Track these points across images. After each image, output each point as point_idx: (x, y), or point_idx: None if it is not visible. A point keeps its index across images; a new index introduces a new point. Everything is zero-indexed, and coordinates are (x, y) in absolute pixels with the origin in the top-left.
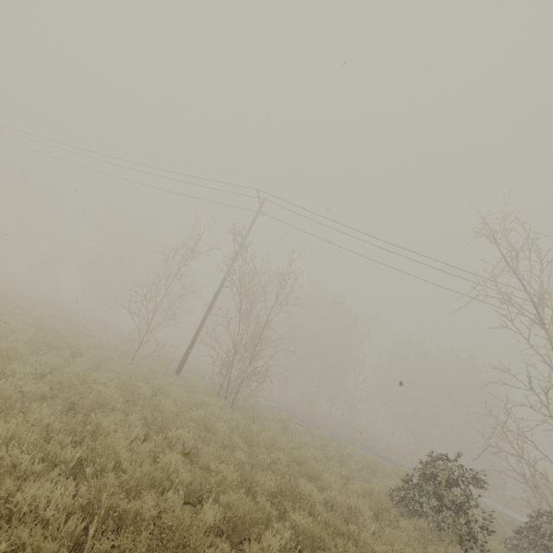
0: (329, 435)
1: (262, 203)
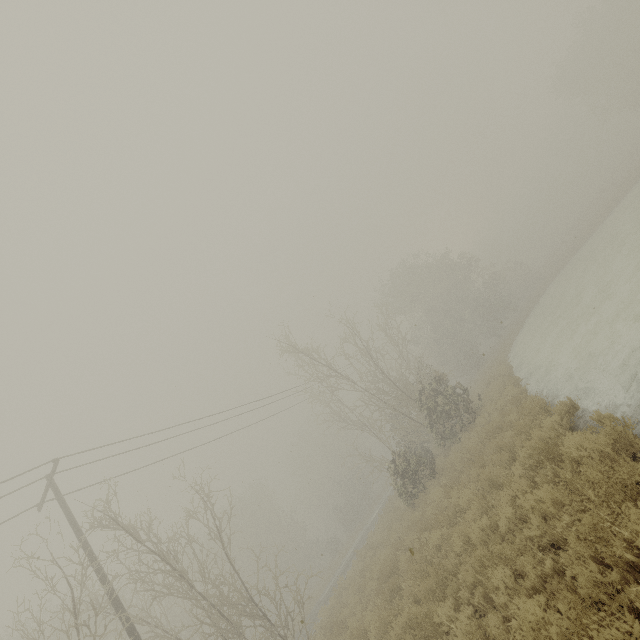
0: (333, 596)
1: (52, 481)
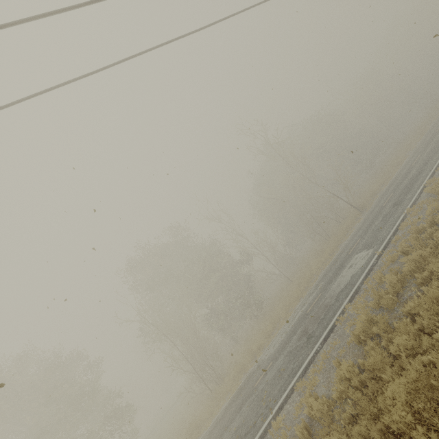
0: None
1: None
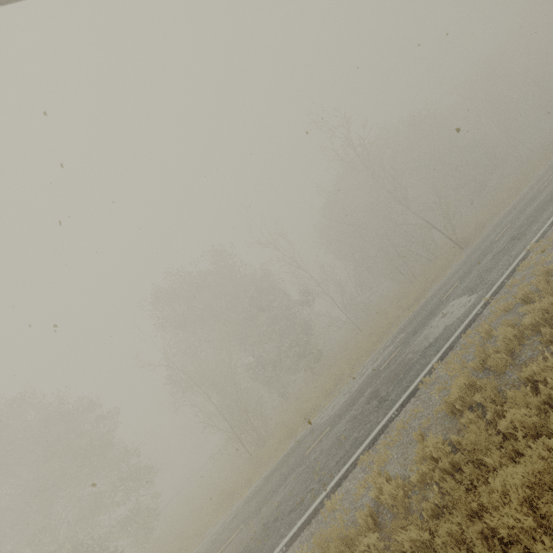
0: None
1: None
